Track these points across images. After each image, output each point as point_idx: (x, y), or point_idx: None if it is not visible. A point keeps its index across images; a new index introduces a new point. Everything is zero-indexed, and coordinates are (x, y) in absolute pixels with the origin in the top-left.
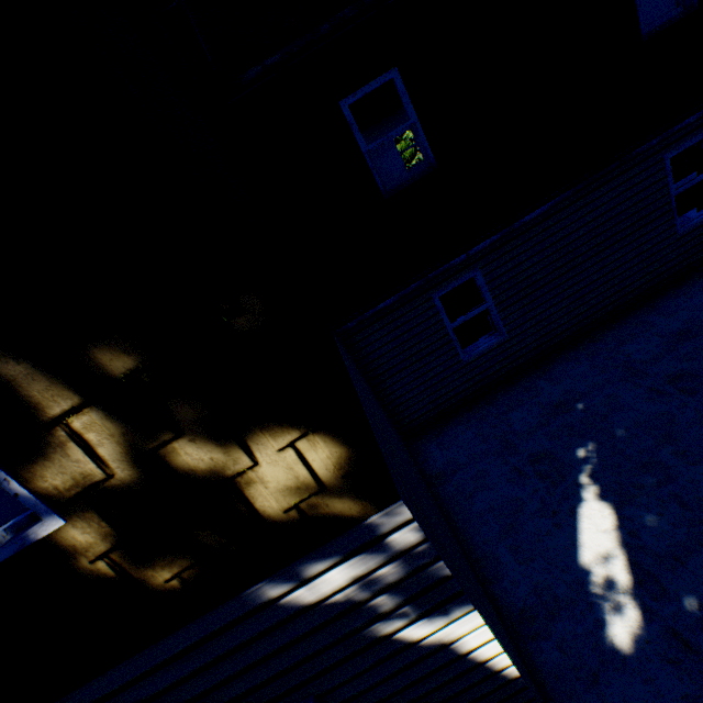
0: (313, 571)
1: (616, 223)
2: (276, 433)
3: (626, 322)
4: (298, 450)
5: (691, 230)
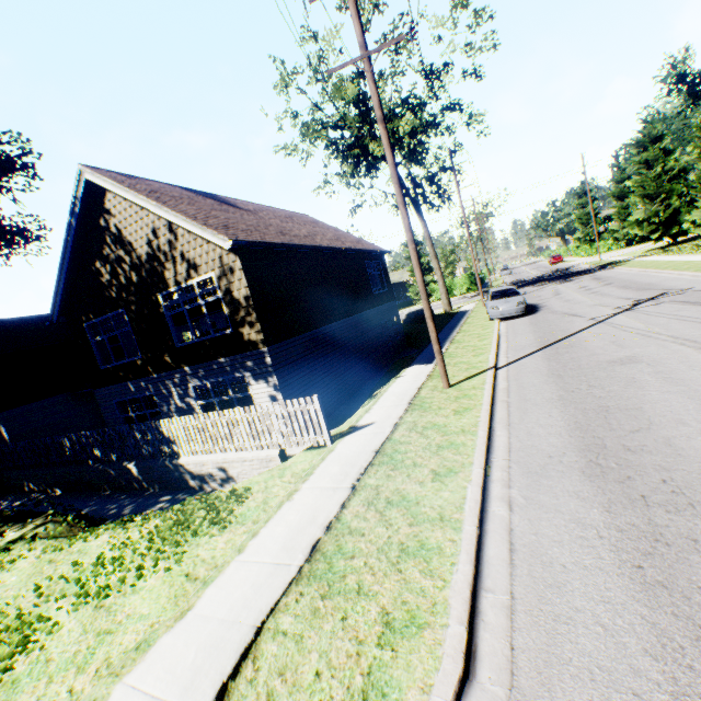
0: None
1: None
2: None
3: None
4: None
5: None
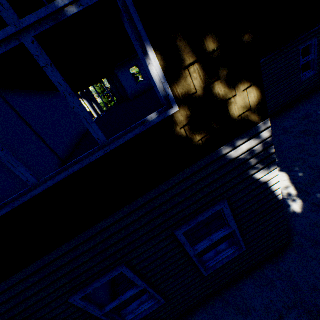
0: (238, 144)
1: (280, 75)
2: (243, 84)
3: (281, 116)
4: (247, 92)
5: (306, 80)
